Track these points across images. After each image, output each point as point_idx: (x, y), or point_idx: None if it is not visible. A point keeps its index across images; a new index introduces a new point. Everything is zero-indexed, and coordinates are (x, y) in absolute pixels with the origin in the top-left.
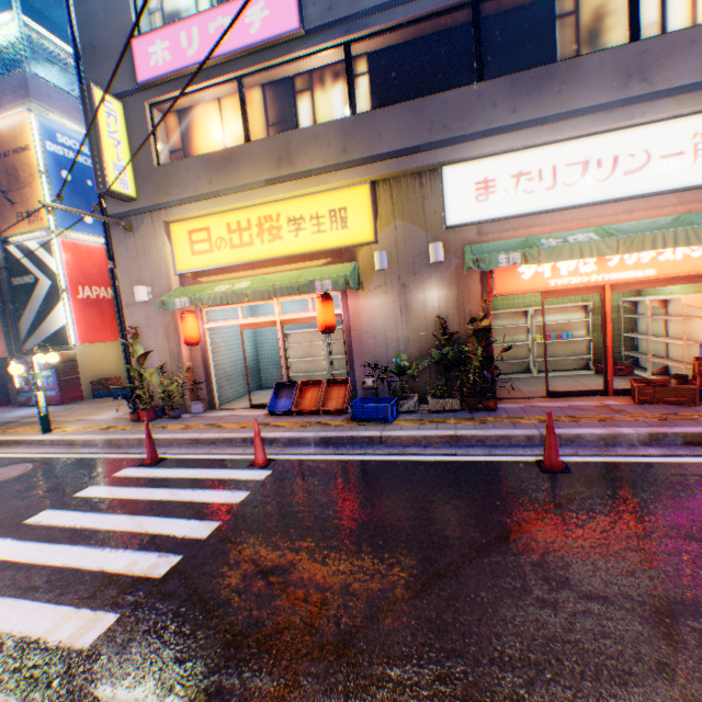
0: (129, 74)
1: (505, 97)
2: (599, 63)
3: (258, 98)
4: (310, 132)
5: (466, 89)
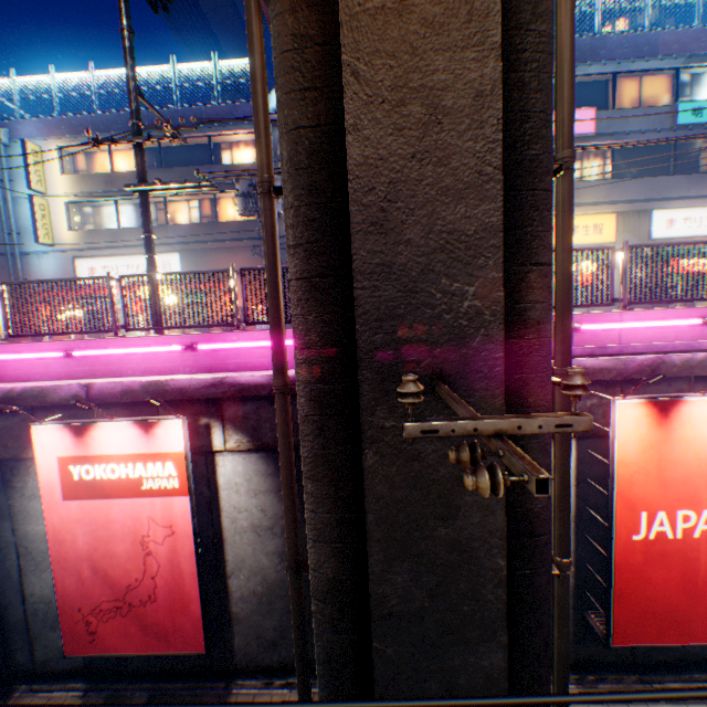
0: None
1: (684, 184)
2: None
3: None
4: (590, 184)
5: (668, 178)
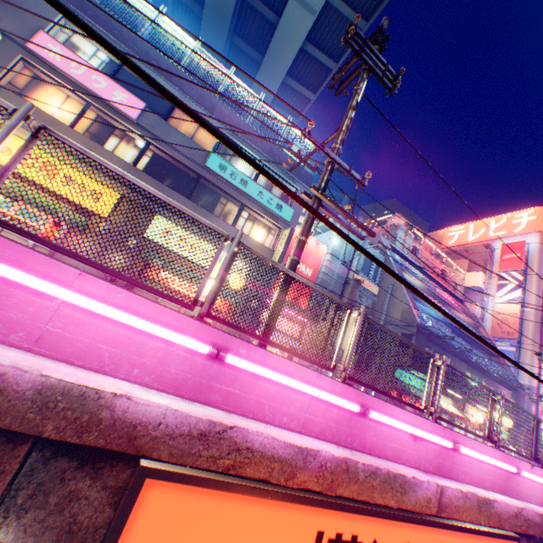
0: (25, 36)
1: (193, 210)
2: (223, 224)
3: (95, 117)
4: (111, 154)
5: (183, 197)
